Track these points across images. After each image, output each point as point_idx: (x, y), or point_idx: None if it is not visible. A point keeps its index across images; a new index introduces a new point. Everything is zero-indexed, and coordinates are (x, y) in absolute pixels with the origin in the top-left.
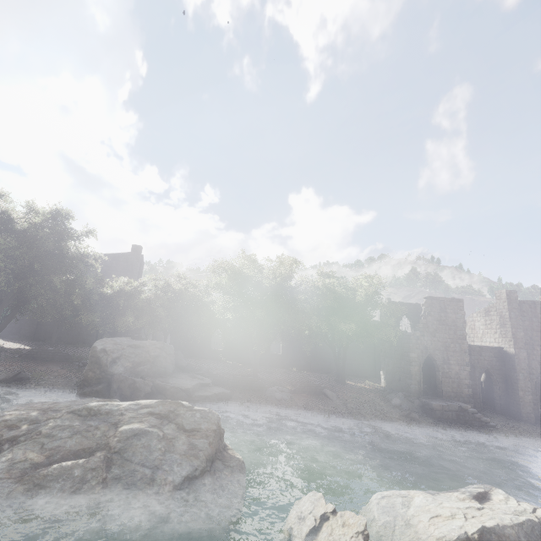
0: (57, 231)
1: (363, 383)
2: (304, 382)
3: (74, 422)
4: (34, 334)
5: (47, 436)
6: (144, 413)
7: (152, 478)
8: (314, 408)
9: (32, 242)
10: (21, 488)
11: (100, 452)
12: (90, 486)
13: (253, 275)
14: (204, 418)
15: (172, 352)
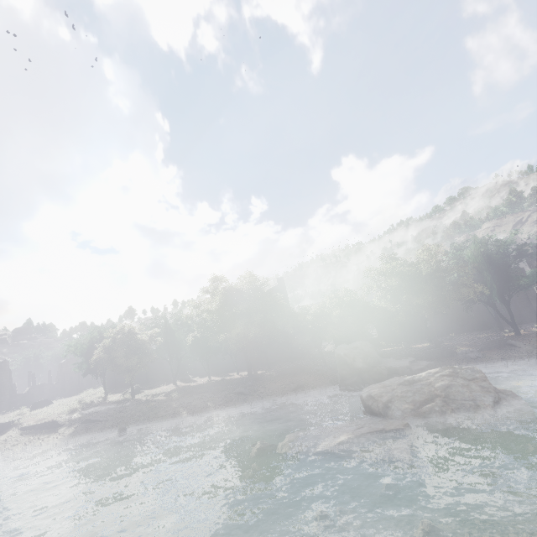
0: (259, 289)
1: (533, 327)
2: (481, 341)
3: (407, 388)
4: (244, 364)
5: (402, 397)
6: (438, 376)
7: (476, 405)
8: (511, 357)
9: (254, 301)
10: (419, 418)
11: (437, 398)
12: (448, 413)
13: (406, 270)
14: (474, 372)
15: (371, 346)
